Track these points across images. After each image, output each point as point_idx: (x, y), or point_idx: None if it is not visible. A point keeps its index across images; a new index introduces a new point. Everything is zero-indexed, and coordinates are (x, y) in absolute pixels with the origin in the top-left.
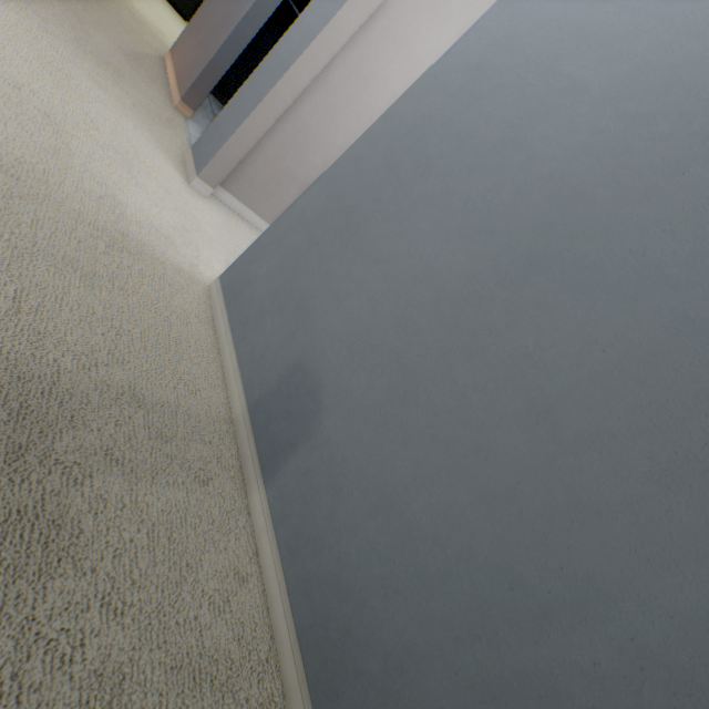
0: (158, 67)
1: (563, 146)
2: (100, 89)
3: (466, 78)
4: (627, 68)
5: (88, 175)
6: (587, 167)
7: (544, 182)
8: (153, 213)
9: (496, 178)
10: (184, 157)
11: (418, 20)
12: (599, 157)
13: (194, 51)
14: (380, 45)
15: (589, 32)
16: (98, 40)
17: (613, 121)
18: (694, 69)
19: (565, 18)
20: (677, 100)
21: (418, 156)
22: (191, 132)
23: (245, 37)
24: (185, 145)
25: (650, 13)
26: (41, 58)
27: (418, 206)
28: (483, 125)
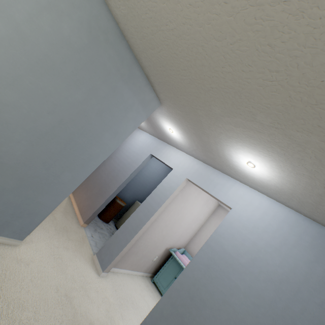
0: (70, 204)
1: (241, 308)
2: (67, 250)
3: (205, 268)
4: (247, 284)
5: (83, 318)
6: (250, 319)
7: (241, 321)
8: (99, 314)
9: (227, 315)
10: (92, 257)
11: (170, 204)
12: (252, 316)
13: (86, 200)
14: (161, 213)
15: (234, 267)
16: (58, 217)
17: (250, 303)
18: (262, 292)
19: (226, 258)
20: (262, 301)
21: (199, 296)
22: (88, 235)
23: (109, 200)
24: (90, 247)
25: (246, 268)
26: (55, 258)
27: (206, 320)
28: (216, 290)
